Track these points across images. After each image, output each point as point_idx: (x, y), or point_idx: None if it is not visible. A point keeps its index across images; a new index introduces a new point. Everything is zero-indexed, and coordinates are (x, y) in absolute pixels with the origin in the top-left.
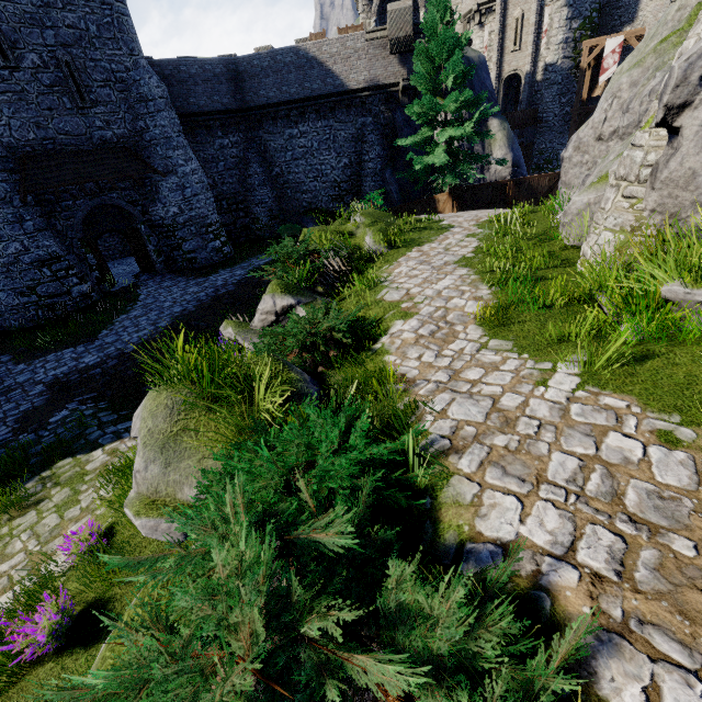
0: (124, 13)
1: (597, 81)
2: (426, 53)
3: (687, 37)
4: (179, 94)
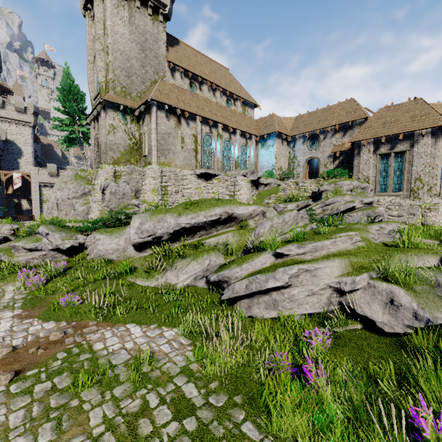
0: None
1: (8, 187)
2: None
3: (97, 181)
4: None
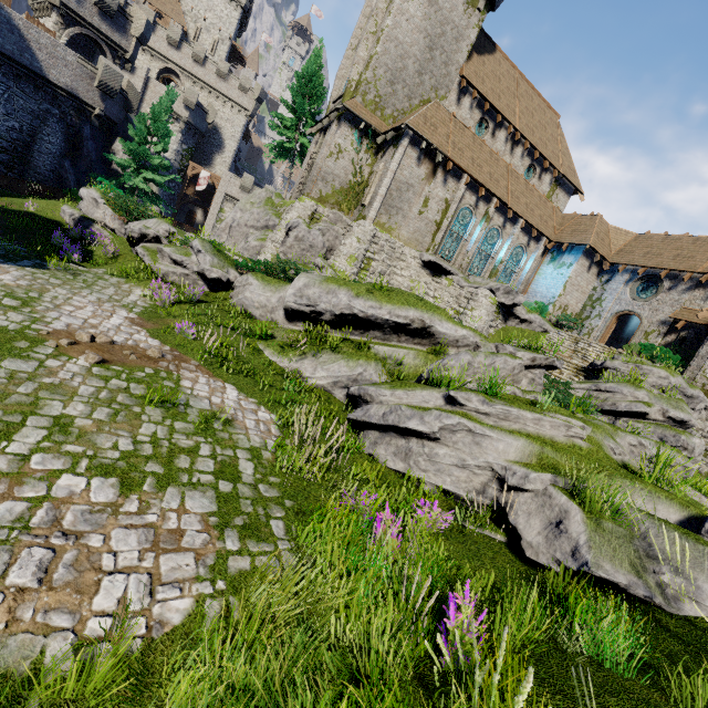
0: None
1: (190, 186)
2: (142, 119)
3: (287, 215)
4: None
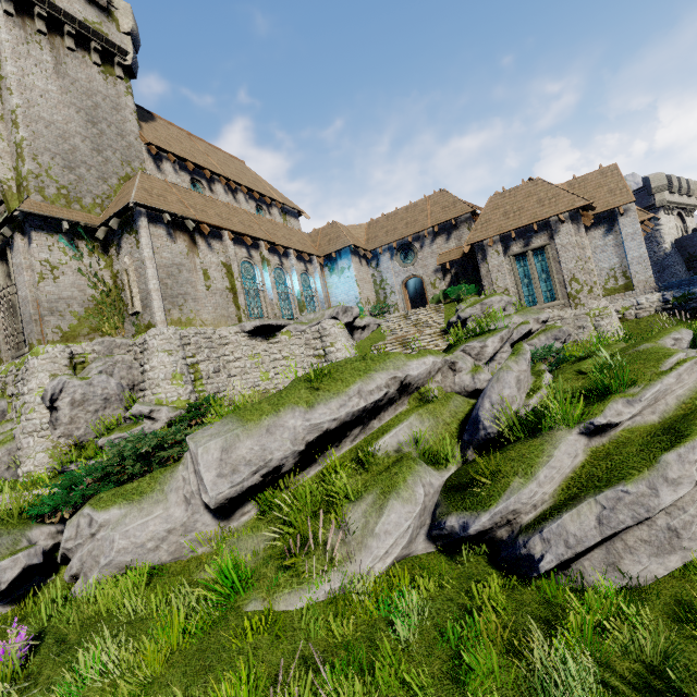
0: None
1: None
2: None
3: (29, 384)
4: None
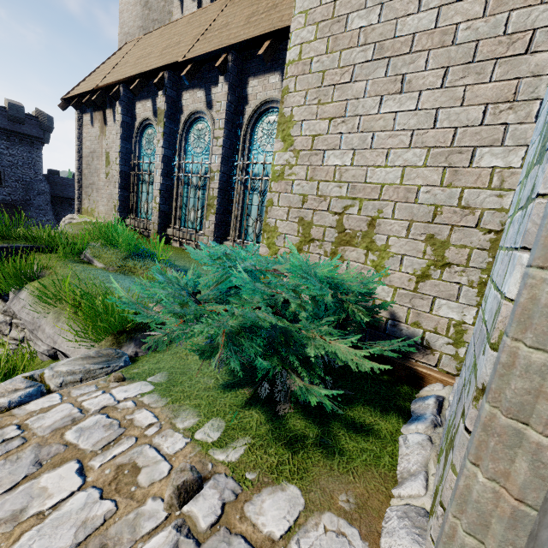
0: (39, 161)
1: None
2: None
3: None
4: (59, 189)
